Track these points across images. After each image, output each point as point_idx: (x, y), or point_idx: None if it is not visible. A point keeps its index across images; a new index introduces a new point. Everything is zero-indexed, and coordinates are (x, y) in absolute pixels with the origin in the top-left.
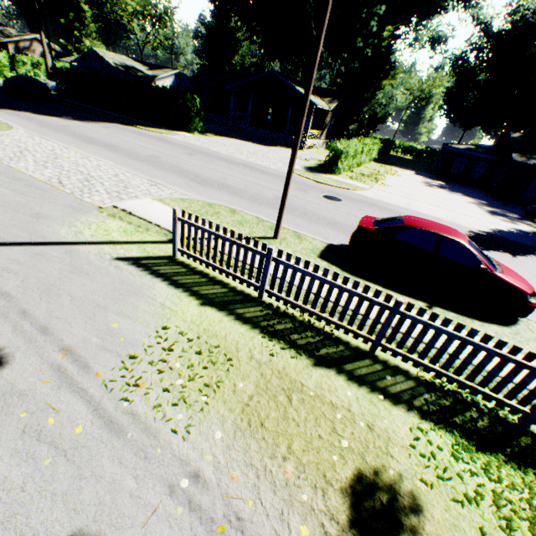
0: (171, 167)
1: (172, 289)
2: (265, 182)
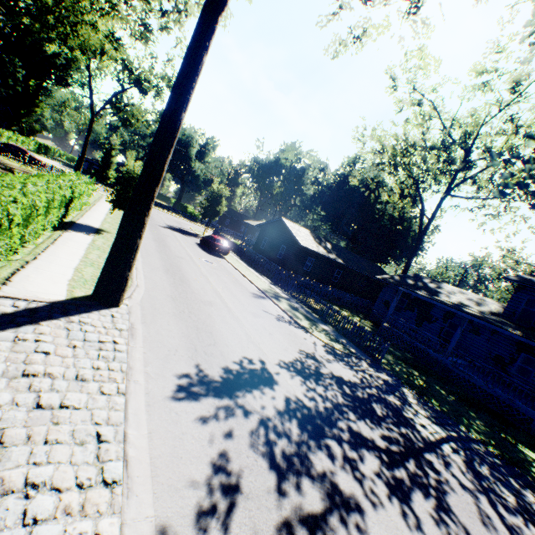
0: None
1: None
2: None
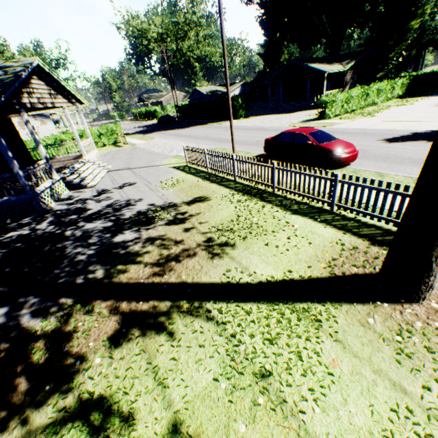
0: (211, 138)
1: (180, 172)
2: (259, 135)
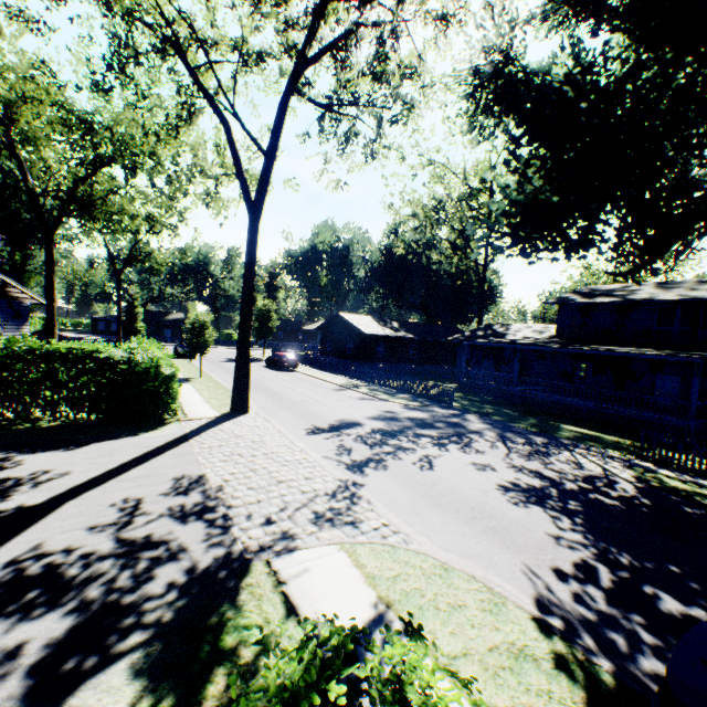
0: None
1: None
2: None
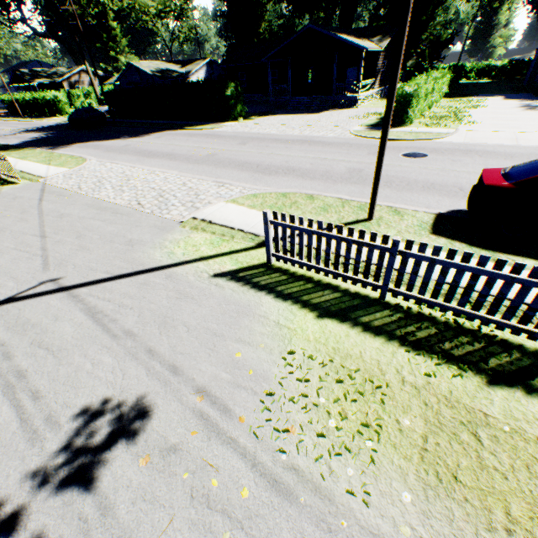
0: (230, 162)
1: (280, 302)
2: (331, 155)
